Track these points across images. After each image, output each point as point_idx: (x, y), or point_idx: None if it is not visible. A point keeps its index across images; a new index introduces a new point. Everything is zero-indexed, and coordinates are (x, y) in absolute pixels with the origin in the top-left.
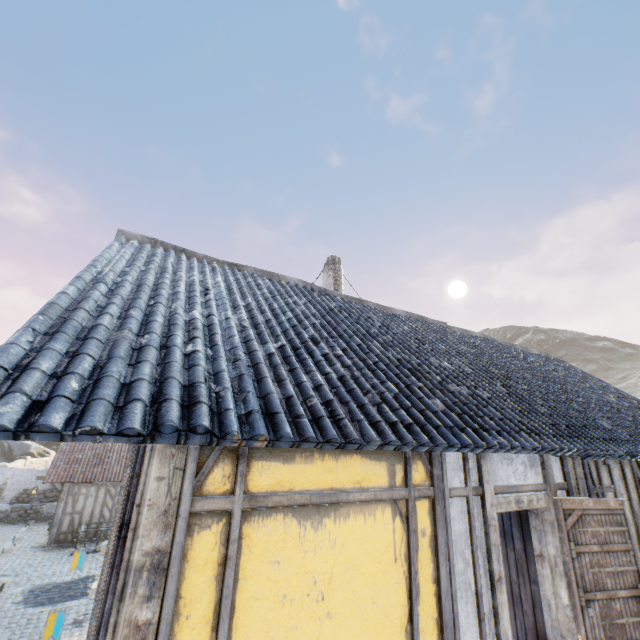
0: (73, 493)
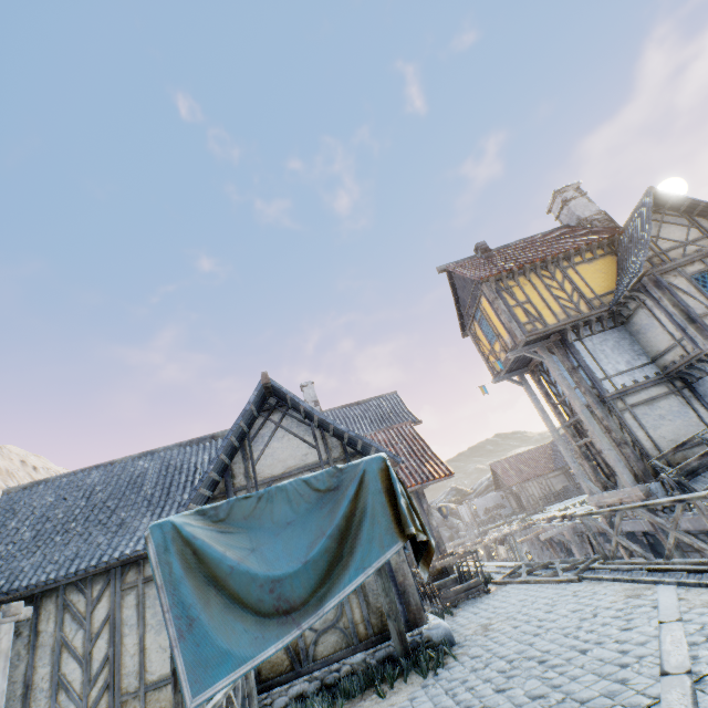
0: (523, 487)
